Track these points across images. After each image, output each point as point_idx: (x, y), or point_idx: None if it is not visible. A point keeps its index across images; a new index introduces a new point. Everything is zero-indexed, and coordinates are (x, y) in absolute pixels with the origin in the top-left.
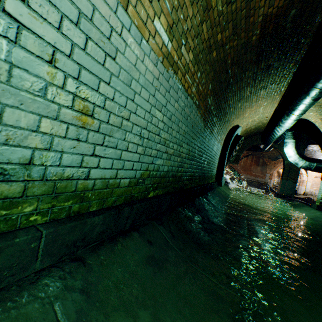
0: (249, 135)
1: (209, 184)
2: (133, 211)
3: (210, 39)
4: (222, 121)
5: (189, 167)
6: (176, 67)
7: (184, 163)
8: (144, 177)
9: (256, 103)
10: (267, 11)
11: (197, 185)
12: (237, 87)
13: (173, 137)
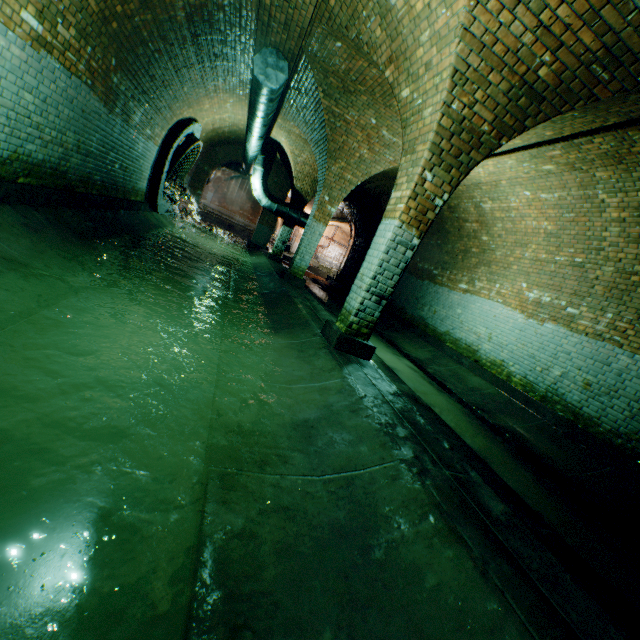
0: (226, 141)
1: (126, 201)
2: (3, 187)
3: (105, 12)
4: (152, 108)
5: (83, 165)
6: (51, 47)
7: (72, 158)
8: (13, 160)
9: (218, 96)
10: (189, 0)
11: (101, 195)
12: (173, 66)
13: (51, 122)
